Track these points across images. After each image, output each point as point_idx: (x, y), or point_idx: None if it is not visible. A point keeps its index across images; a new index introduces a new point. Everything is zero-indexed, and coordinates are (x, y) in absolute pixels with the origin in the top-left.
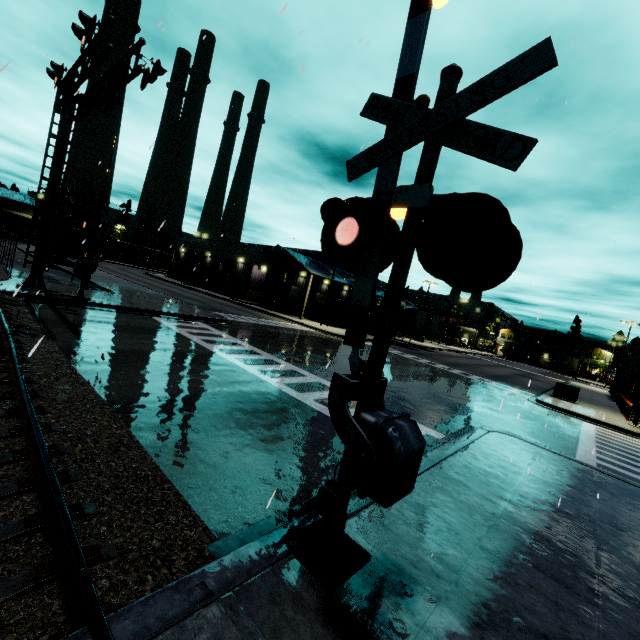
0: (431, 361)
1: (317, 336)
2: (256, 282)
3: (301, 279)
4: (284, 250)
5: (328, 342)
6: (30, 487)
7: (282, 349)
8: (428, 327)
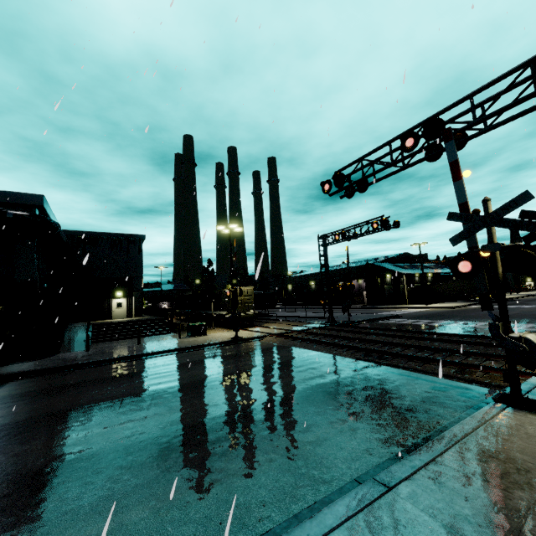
0: (532, 305)
1: (442, 311)
2: (356, 291)
3: (388, 279)
4: (374, 265)
5: (456, 312)
6: None
7: (455, 319)
8: (505, 283)
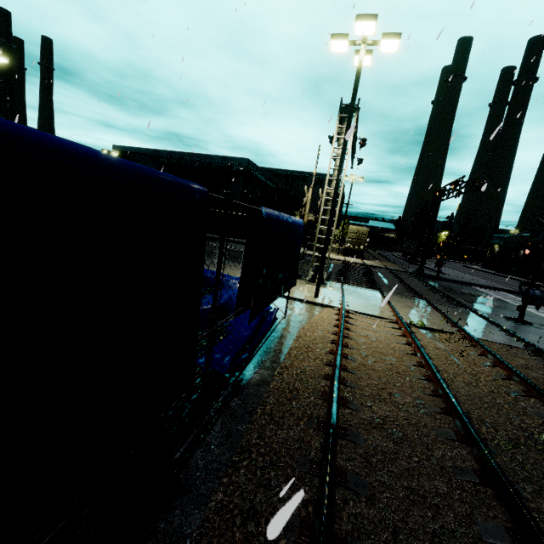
0: None
1: None
2: None
3: None
4: None
5: None
6: (451, 301)
7: None
8: None
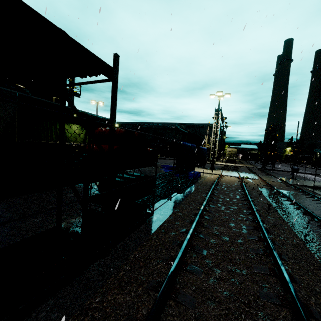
0: None
1: None
2: None
3: None
4: None
5: None
6: (268, 175)
7: None
8: None
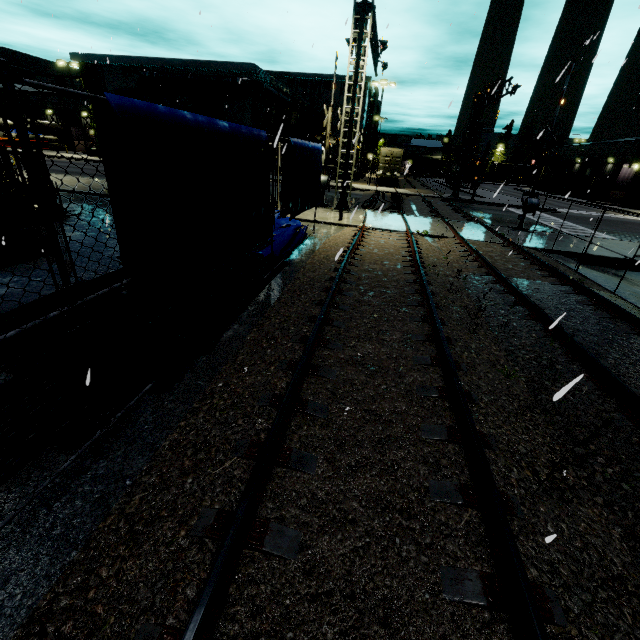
0: None
1: None
2: (624, 182)
3: None
4: None
5: None
6: (469, 219)
7: (583, 222)
8: None
